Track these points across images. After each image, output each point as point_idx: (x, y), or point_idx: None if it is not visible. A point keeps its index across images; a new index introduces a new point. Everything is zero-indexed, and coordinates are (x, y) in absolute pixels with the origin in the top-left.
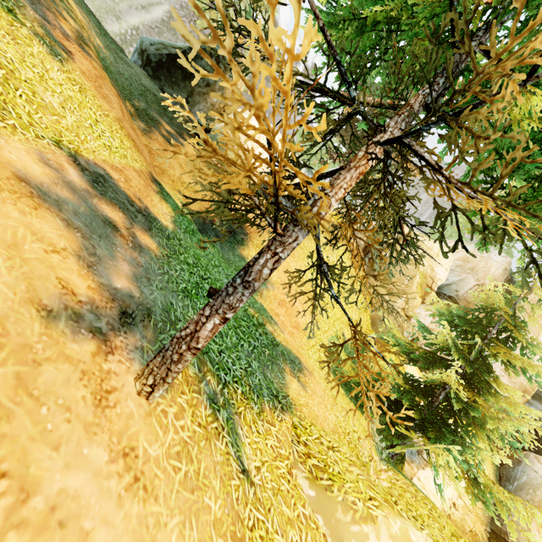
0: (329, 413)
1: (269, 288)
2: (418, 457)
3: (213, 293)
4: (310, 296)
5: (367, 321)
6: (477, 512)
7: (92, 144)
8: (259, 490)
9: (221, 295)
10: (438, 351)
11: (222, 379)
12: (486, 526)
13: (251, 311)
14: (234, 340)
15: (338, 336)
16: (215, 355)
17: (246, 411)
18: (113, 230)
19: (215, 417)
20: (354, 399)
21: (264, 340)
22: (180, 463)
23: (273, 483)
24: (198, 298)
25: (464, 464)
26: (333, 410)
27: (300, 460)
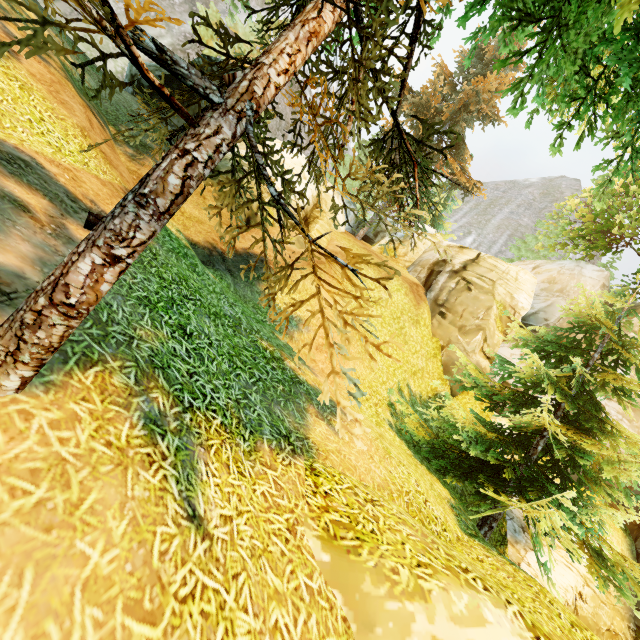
0: (375, 466)
1: (302, 330)
2: (524, 536)
3: (95, 222)
4: (359, 341)
5: (437, 368)
6: (613, 604)
7: (25, 136)
8: (220, 547)
9: (104, 221)
10: (527, 388)
11: (184, 402)
12: (628, 622)
13: (264, 343)
14: (224, 367)
15: (401, 388)
16: (180, 374)
17: (224, 446)
18: (16, 208)
19: (151, 441)
20: (427, 463)
21: (279, 374)
22: (34, 486)
23: (256, 541)
24: (168, 313)
25: (580, 530)
26: (383, 463)
27: (312, 514)
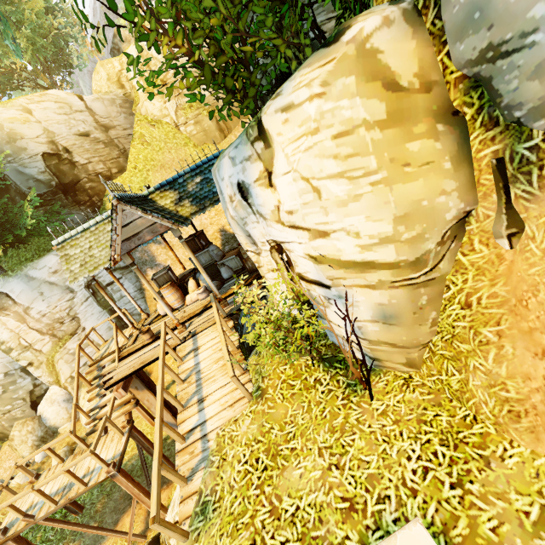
0: None
1: None
2: None
3: None
4: None
5: None
6: None
7: None
8: None
9: None
10: None
11: None
12: None
13: None
14: None
15: None
16: None
17: None
18: None
19: None
20: None
21: None
22: None
23: None
24: None
25: None
26: None
27: None
